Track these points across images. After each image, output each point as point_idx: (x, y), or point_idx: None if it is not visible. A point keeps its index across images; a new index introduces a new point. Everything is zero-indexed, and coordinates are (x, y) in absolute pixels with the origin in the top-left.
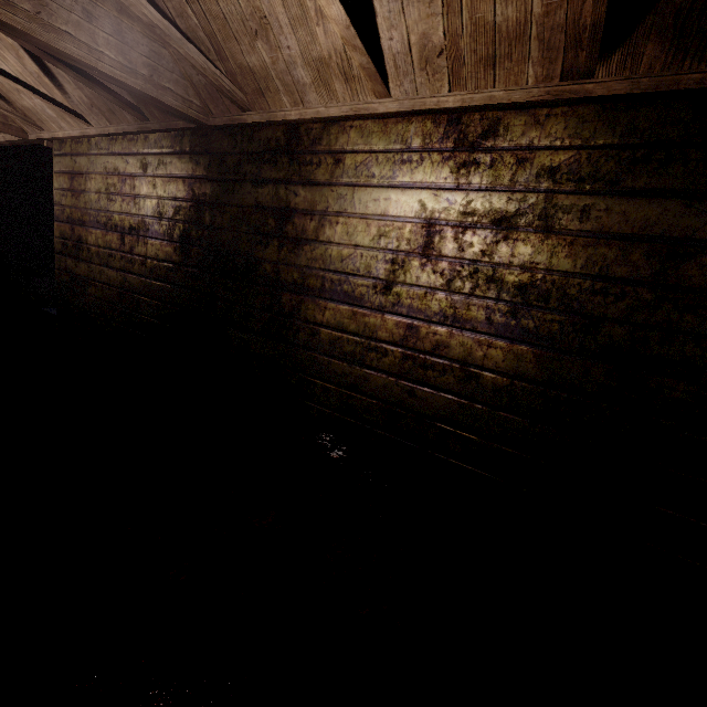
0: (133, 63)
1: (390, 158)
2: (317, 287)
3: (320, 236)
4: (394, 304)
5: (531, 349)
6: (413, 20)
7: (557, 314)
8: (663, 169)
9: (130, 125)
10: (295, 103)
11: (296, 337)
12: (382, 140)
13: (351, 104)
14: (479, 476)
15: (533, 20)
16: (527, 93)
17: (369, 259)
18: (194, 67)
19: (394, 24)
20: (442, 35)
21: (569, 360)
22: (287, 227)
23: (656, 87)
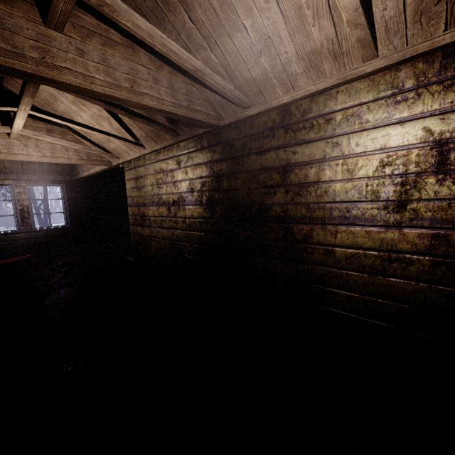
0: (179, 101)
1: (382, 103)
2: (325, 217)
3: (322, 178)
4: (412, 219)
5: None
6: None
7: None
8: None
9: (169, 141)
10: (287, 90)
11: (311, 257)
12: (371, 92)
13: (338, 75)
14: None
15: None
16: None
17: (375, 186)
18: (218, 90)
19: None
20: None
21: None
22: (290, 177)
23: None
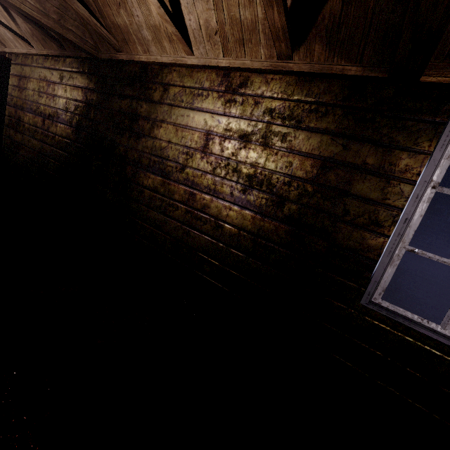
0: (46, 10)
1: (192, 92)
2: (146, 164)
3: (151, 134)
4: (185, 179)
5: (251, 213)
6: (200, 10)
7: (265, 194)
8: (323, 117)
9: (55, 51)
10: (145, 51)
11: (132, 193)
12: (189, 81)
13: (174, 56)
14: (217, 287)
15: (259, 21)
16: (261, 64)
17: (175, 150)
18: (83, 19)
19: (191, 11)
20: (216, 22)
21: (268, 222)
22: (134, 125)
23: (322, 70)
